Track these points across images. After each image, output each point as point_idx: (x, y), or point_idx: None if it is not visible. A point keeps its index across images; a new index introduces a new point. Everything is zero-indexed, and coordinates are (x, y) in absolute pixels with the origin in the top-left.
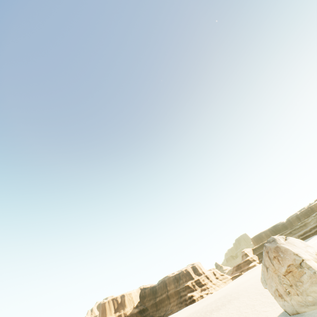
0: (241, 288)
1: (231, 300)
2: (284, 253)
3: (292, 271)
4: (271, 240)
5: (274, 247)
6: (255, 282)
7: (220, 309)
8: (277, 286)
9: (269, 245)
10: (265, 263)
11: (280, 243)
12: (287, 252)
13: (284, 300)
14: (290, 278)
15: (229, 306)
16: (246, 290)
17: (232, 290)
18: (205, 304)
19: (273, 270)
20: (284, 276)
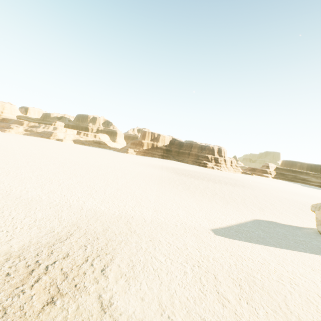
0: (254, 185)
1: (244, 187)
2: None
3: None
4: None
5: None
6: (269, 189)
7: (235, 187)
8: None
9: None
10: None
11: None
12: None
13: None
14: None
15: (244, 190)
16: (260, 189)
17: (242, 180)
18: (216, 174)
19: None
20: None
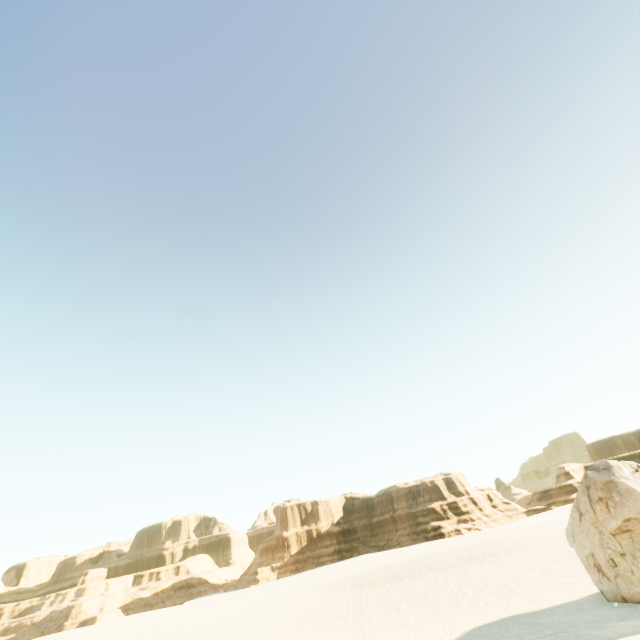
0: (539, 534)
1: (510, 551)
2: (622, 496)
3: (632, 531)
4: (600, 468)
5: (603, 482)
6: None
7: (485, 561)
8: (593, 549)
9: (594, 476)
10: (579, 506)
11: (618, 477)
12: (629, 495)
13: (602, 575)
14: (625, 541)
15: (502, 559)
16: (548, 539)
17: (519, 533)
18: (462, 545)
19: (593, 520)
20: (612, 535)
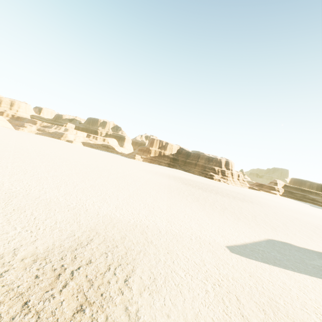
0: (262, 201)
1: (253, 203)
2: None
3: None
4: None
5: None
6: (278, 207)
7: (243, 202)
8: None
9: None
10: None
11: None
12: None
13: None
14: None
15: (253, 206)
16: (269, 206)
17: (250, 195)
18: (223, 187)
19: None
20: None
